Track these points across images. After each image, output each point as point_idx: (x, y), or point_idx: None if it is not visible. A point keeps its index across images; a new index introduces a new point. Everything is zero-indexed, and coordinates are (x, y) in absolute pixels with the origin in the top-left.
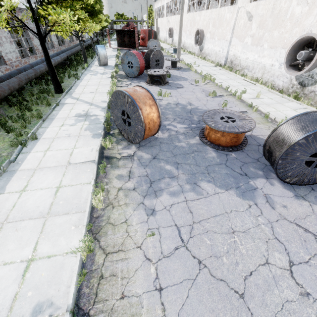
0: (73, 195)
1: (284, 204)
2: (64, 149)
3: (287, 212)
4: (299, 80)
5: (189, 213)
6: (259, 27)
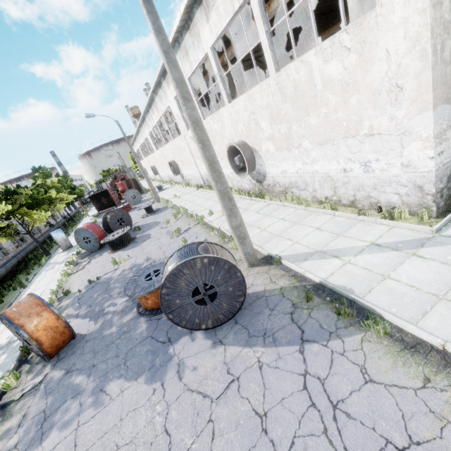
0: None
1: (195, 365)
2: None
3: (194, 377)
4: (255, 179)
5: (72, 449)
6: None
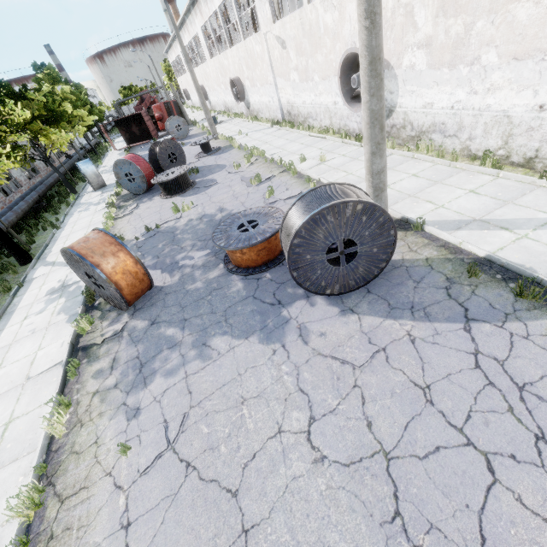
0: (27, 428)
1: (322, 331)
2: (23, 357)
3: (323, 343)
4: None
5: (187, 395)
6: (298, 54)
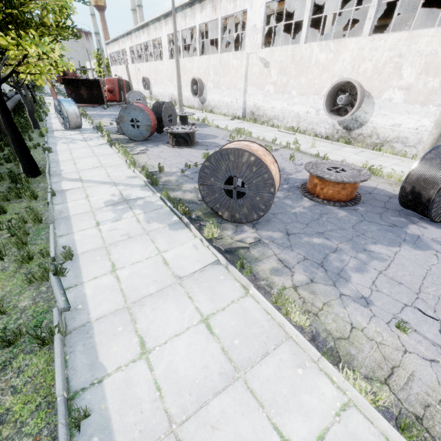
0: (242, 322)
1: None
2: (145, 259)
3: None
4: (343, 125)
5: (400, 285)
6: (281, 74)
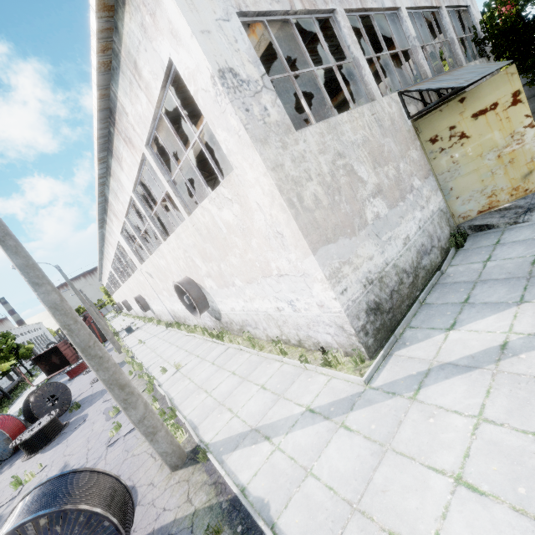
0: None
1: None
2: None
3: None
4: (213, 316)
5: None
6: (160, 281)
